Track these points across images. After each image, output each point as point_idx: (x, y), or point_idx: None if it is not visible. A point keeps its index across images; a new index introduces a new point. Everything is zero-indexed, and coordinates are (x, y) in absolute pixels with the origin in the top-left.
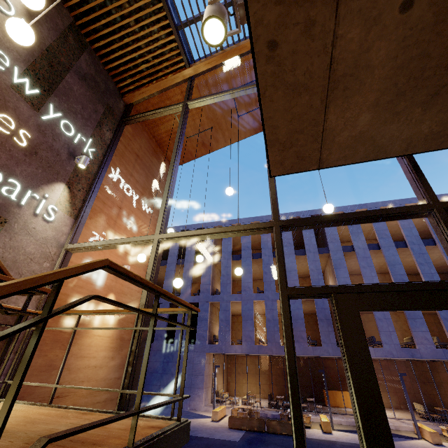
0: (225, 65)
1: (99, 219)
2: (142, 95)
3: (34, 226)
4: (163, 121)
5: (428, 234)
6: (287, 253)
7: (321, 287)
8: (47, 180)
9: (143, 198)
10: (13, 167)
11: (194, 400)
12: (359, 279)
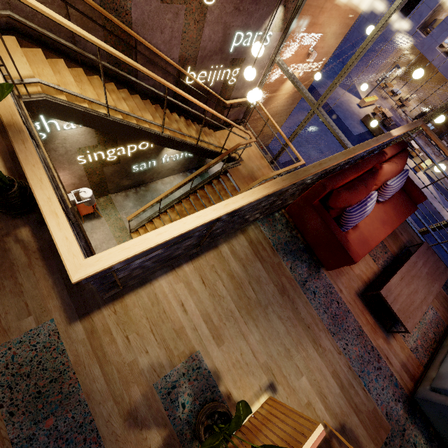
0: None
1: (305, 17)
2: None
3: None
4: None
5: None
6: None
7: None
8: (269, 13)
9: None
10: (249, 21)
11: (363, 74)
12: None
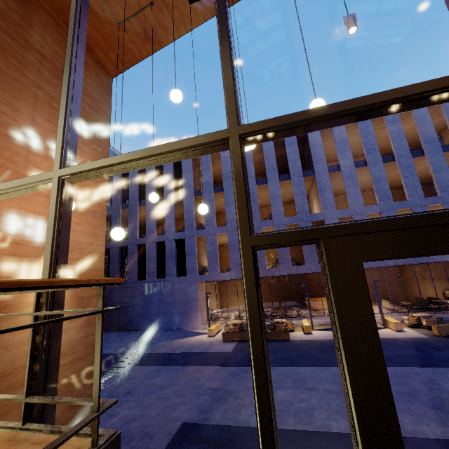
0: None
1: None
2: None
3: None
4: None
5: (416, 145)
6: (271, 179)
7: (304, 230)
8: None
9: None
10: None
11: (192, 321)
12: (343, 199)
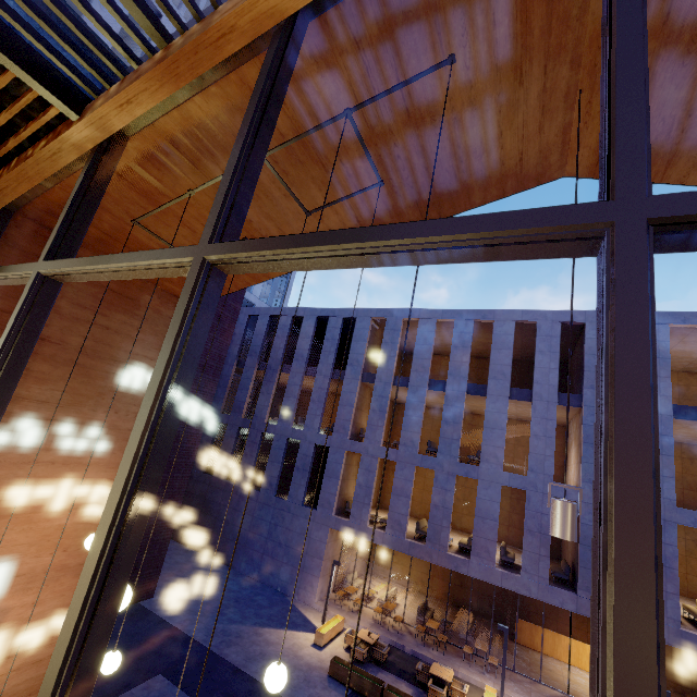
0: (205, 89)
1: None
2: (1, 199)
3: None
4: (114, 234)
5: None
6: (494, 392)
7: None
8: None
9: (72, 428)
10: None
11: (305, 589)
12: None
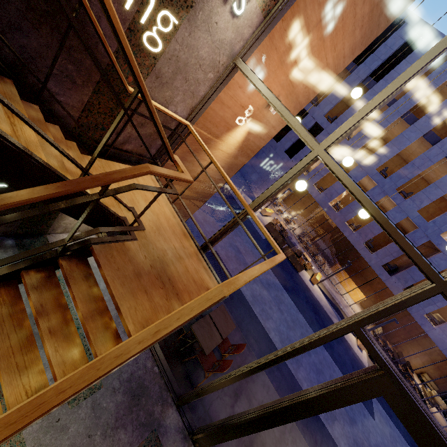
0: None
1: (293, 24)
2: None
3: (217, 19)
4: None
5: None
6: None
7: (383, 361)
8: None
9: None
10: None
11: (261, 190)
12: None
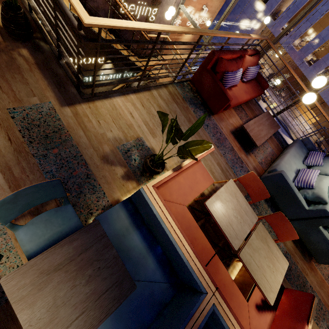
0: None
1: None
2: None
3: None
4: None
5: None
6: None
7: None
8: None
9: None
10: None
11: None
12: None
